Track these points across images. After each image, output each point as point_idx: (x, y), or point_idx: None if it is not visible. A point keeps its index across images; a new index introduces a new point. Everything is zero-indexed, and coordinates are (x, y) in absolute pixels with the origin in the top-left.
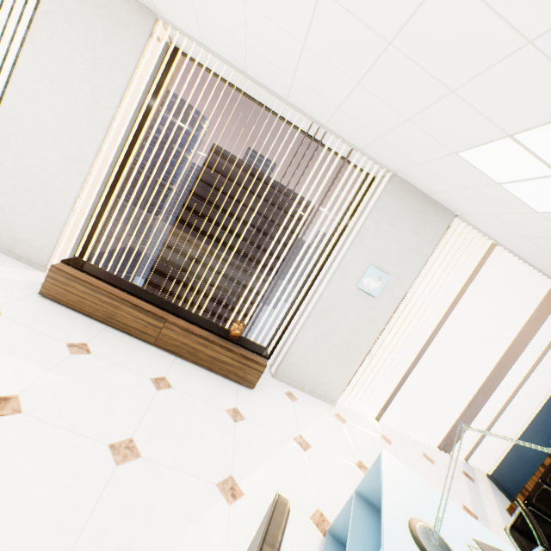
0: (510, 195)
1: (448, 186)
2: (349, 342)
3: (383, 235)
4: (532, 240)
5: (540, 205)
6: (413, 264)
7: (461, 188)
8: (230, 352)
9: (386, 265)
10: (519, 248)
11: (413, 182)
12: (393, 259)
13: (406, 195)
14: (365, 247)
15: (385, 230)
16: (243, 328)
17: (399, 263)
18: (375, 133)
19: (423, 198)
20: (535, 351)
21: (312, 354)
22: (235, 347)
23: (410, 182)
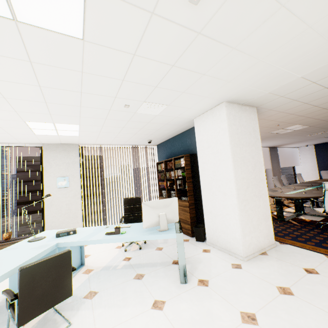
0: (67, 136)
1: (57, 140)
2: (70, 209)
3: (55, 165)
4: (99, 140)
5: (74, 135)
6: (75, 167)
7: (59, 139)
8: (4, 246)
9: (65, 174)
10: (106, 143)
11: (51, 143)
12: (66, 170)
13: (53, 147)
14: (50, 173)
15: (54, 163)
16: (9, 233)
17: (69, 170)
18: (12, 138)
19: (61, 145)
20: (153, 167)
21: (57, 223)
22: (7, 242)
23: (51, 143)
